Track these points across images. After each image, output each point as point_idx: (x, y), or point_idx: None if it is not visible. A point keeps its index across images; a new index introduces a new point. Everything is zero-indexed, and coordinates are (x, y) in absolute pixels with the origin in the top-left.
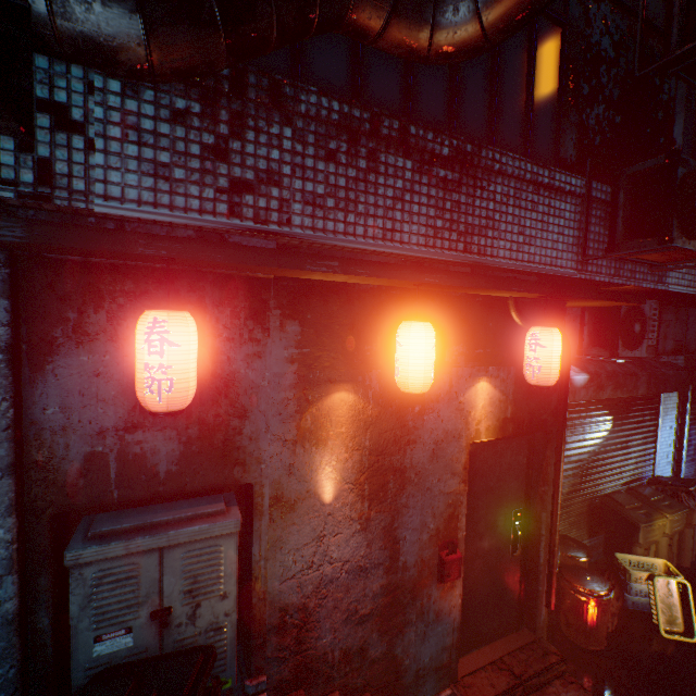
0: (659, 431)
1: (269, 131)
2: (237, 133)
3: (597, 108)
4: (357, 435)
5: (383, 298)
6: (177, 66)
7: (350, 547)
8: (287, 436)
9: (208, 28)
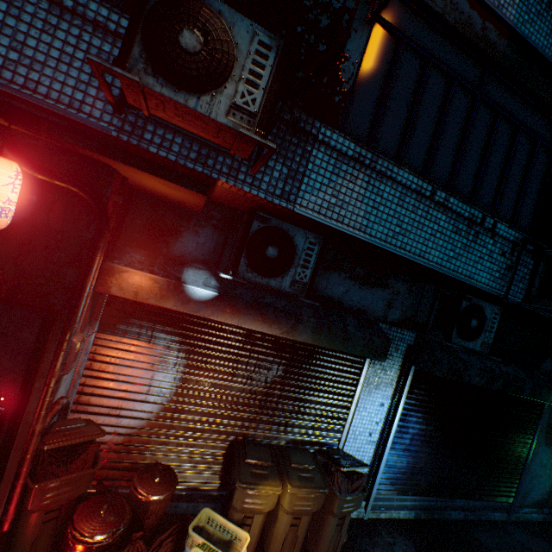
0: (355, 400)
1: None
2: None
3: None
4: None
5: None
6: None
7: None
8: None
9: None
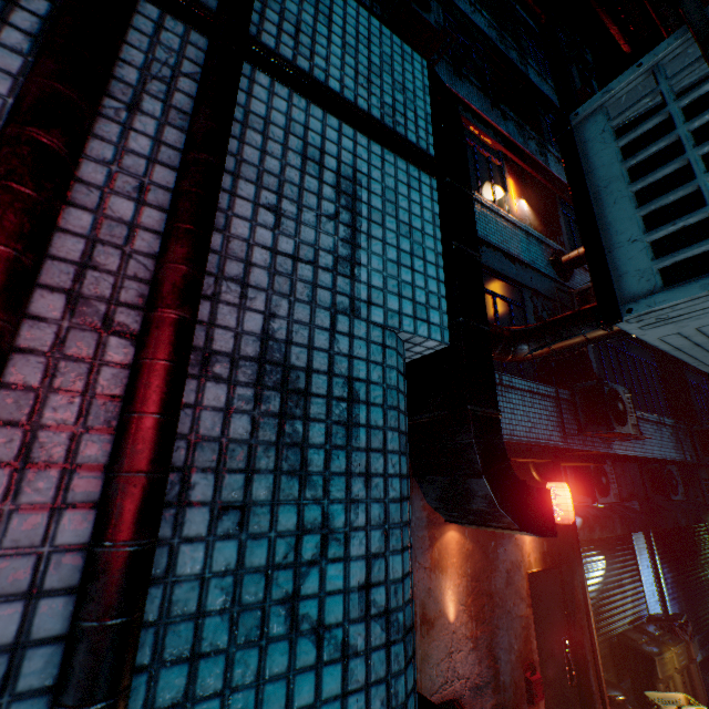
0: (640, 569)
1: None
2: None
3: None
4: (462, 564)
5: None
6: None
7: (468, 664)
8: (426, 564)
9: None
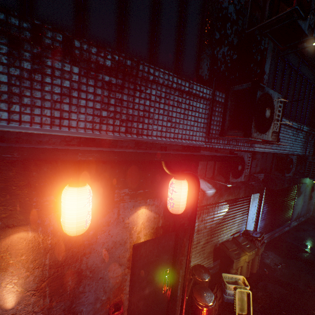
0: (250, 209)
1: None
2: None
3: (224, 48)
4: (37, 258)
5: (60, 164)
6: None
7: None
8: None
9: None
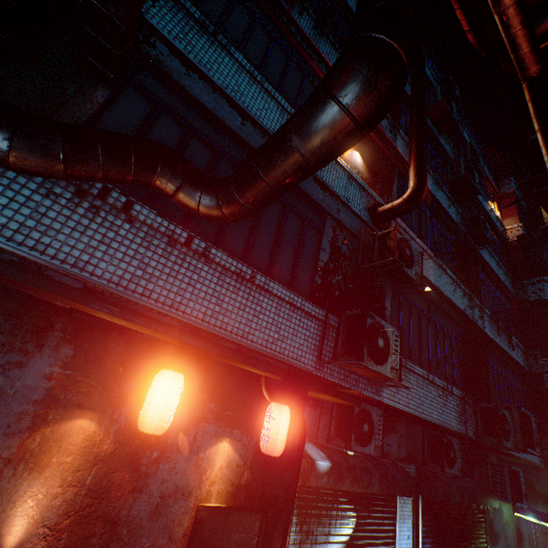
0: (397, 538)
1: (114, 221)
2: (90, 216)
3: (338, 276)
4: (82, 468)
5: (158, 348)
6: (27, 168)
7: None
8: (3, 452)
9: (53, 160)
